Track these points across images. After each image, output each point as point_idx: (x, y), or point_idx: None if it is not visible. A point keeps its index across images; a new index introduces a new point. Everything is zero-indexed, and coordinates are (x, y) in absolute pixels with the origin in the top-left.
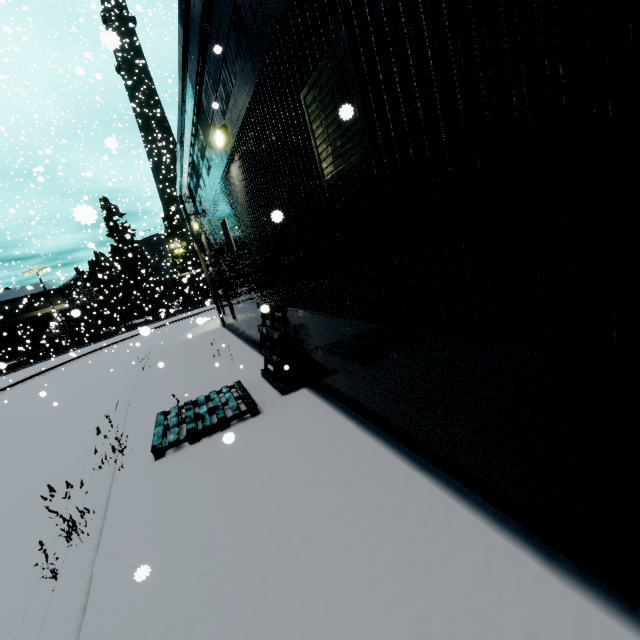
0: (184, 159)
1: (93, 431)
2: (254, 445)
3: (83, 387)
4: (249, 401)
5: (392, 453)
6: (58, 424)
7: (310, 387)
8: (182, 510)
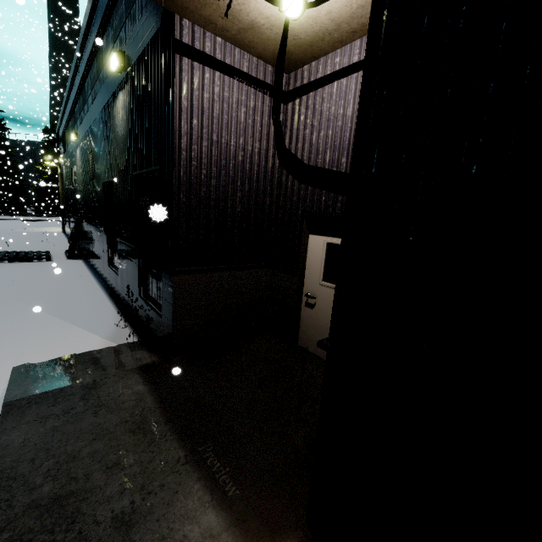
0: (64, 120)
1: None
2: (40, 266)
3: None
4: (48, 255)
5: (90, 272)
6: None
7: (84, 259)
8: None
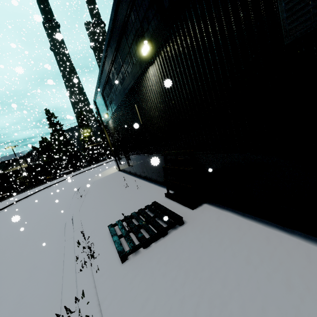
0: (102, 78)
1: (60, 238)
2: (199, 249)
3: (44, 209)
4: (174, 215)
5: None
6: (34, 234)
7: (209, 203)
8: (175, 316)
